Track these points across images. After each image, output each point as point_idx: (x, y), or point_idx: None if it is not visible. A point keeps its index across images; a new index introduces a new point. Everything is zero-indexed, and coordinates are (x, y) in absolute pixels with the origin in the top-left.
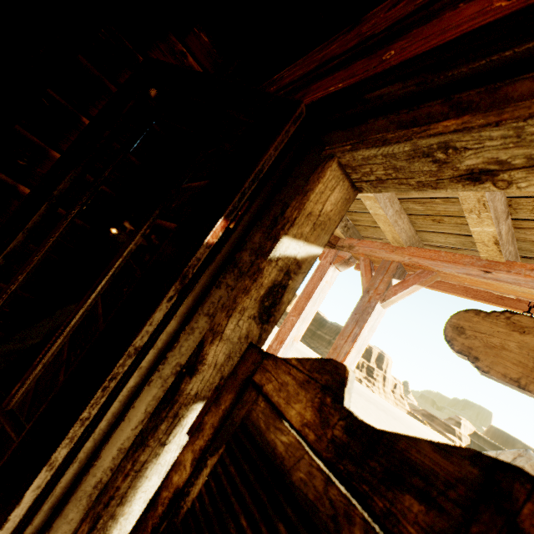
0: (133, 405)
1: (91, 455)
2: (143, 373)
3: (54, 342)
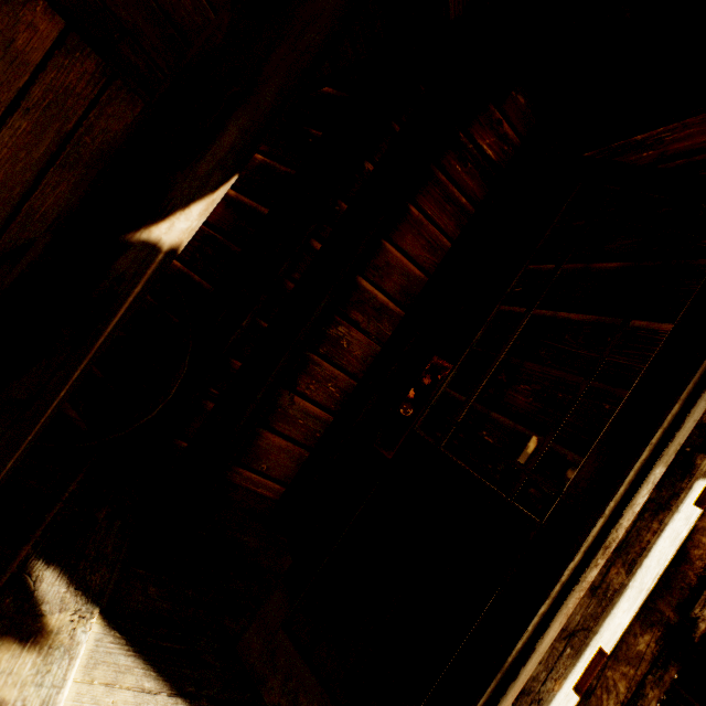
0: (647, 475)
1: (610, 514)
2: (651, 449)
3: (563, 418)
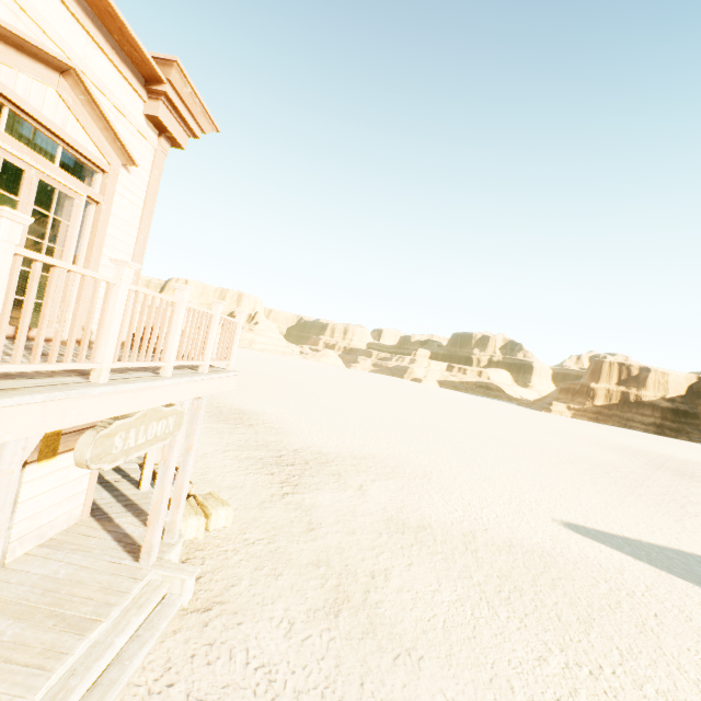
0: None
1: None
2: None
3: None
